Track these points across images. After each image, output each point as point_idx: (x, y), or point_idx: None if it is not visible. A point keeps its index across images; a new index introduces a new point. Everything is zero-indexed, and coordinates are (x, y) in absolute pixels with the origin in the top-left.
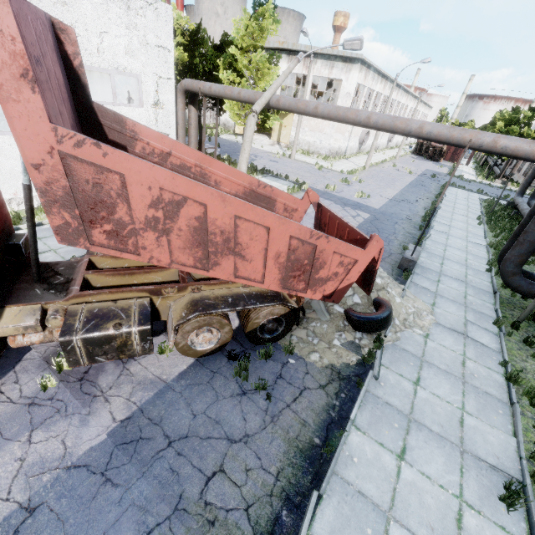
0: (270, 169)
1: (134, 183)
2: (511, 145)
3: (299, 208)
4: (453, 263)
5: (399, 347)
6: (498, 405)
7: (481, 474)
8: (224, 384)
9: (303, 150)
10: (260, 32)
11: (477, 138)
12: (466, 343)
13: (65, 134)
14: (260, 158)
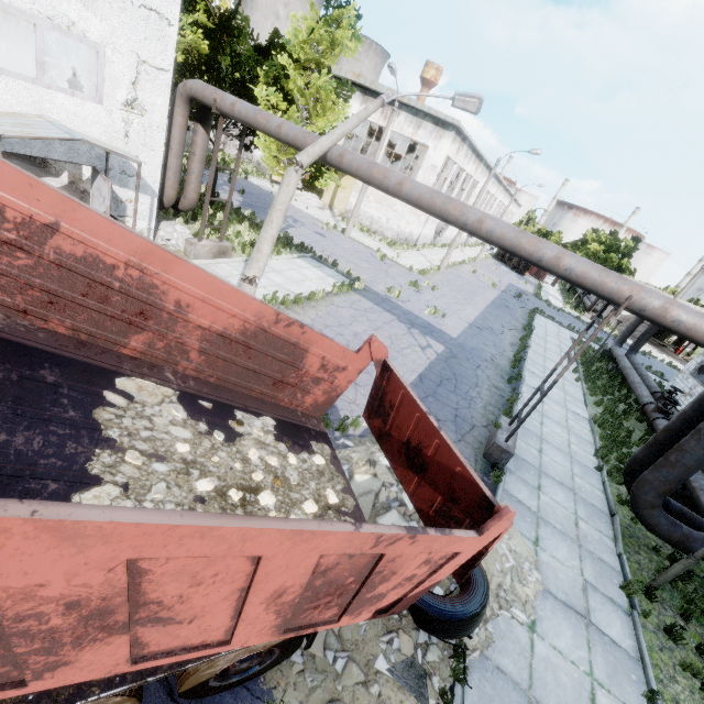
0: (312, 245)
1: None
2: (688, 319)
3: (350, 366)
4: (554, 451)
5: (491, 662)
6: None
7: None
8: None
9: (362, 226)
10: (330, 45)
11: (640, 296)
12: (590, 641)
13: None
14: (301, 225)
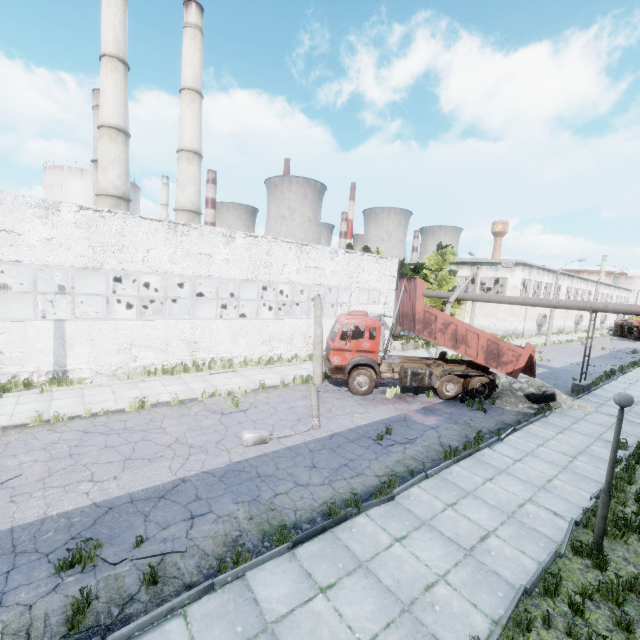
0: None
1: (438, 318)
2: (616, 307)
3: None
4: None
5: (564, 414)
6: (632, 435)
7: (607, 443)
8: (461, 407)
9: None
10: (443, 261)
11: (594, 305)
12: None
13: (426, 306)
14: None
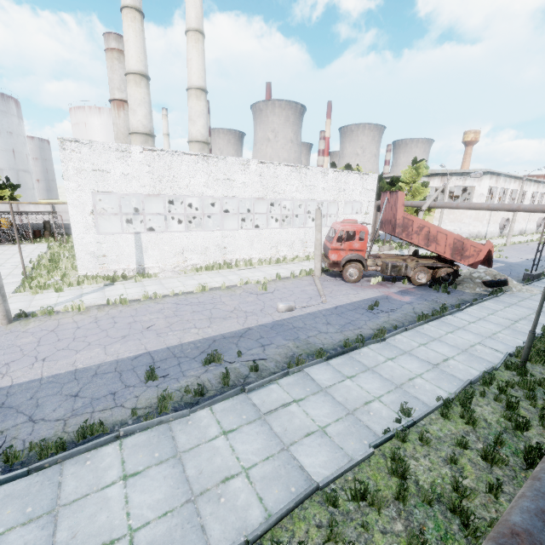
0: None
1: (415, 222)
2: None
3: None
4: None
5: (513, 295)
6: None
7: (544, 314)
8: (430, 290)
9: None
10: (417, 174)
11: None
12: None
13: (405, 213)
14: None
